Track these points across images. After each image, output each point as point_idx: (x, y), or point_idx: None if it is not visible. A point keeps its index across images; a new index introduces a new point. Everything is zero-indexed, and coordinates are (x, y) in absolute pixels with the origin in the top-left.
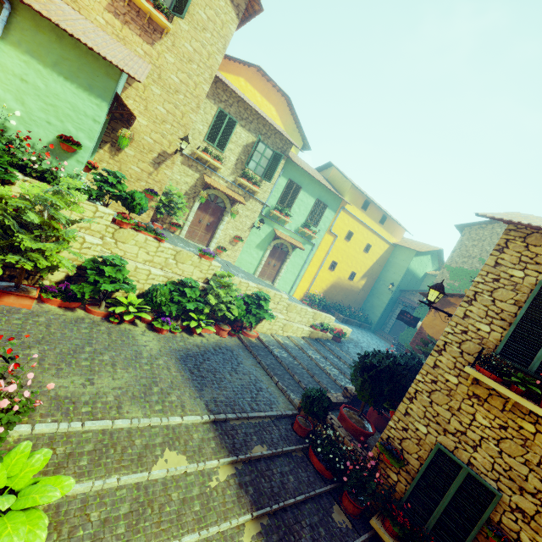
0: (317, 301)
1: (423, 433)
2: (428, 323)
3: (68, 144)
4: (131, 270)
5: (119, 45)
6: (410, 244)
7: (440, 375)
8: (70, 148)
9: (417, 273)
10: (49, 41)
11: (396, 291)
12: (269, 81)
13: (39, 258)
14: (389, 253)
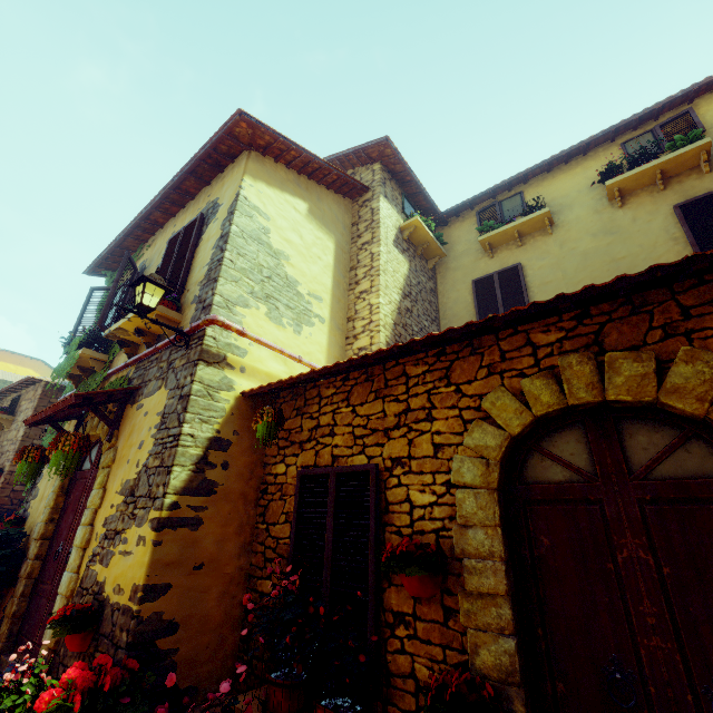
0: None
1: None
2: None
3: None
4: None
5: None
6: None
7: None
8: None
9: None
10: None
11: None
12: (21, 355)
13: None
14: None
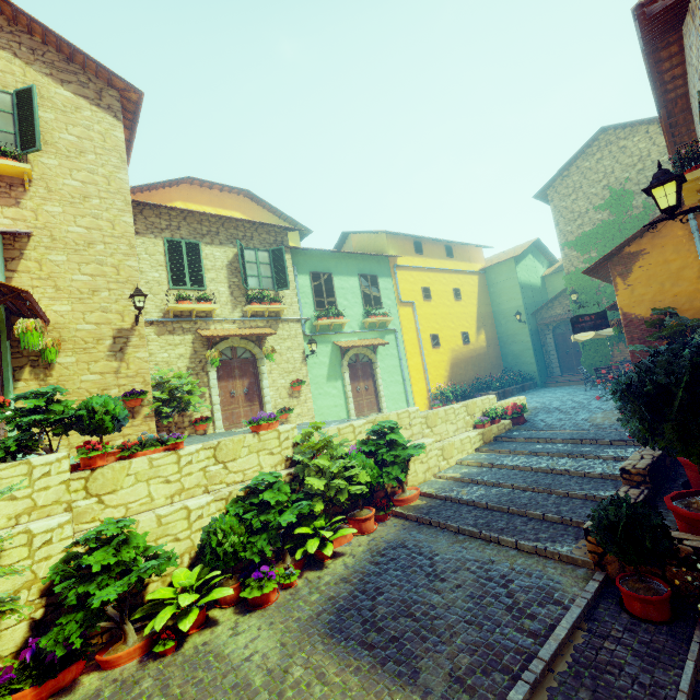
0: (449, 395)
1: None
2: (627, 301)
3: None
4: (152, 528)
5: None
6: (498, 258)
7: None
8: None
9: (534, 283)
10: None
11: (529, 319)
12: (212, 188)
13: None
14: (485, 284)
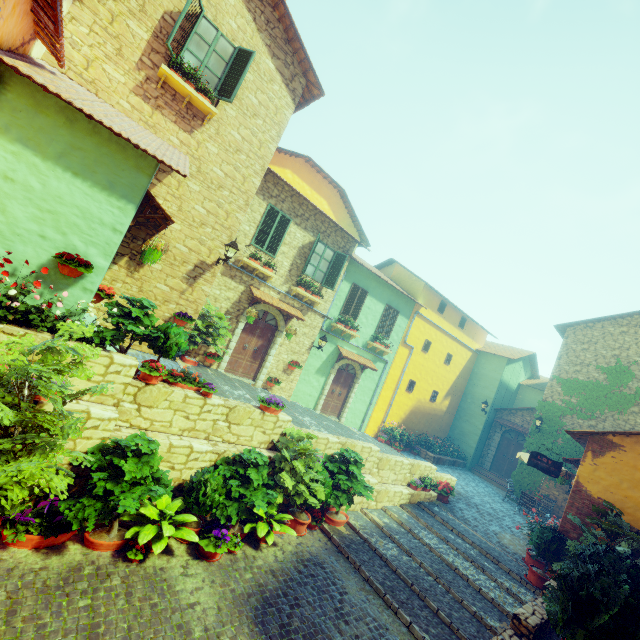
0: (397, 436)
1: None
2: (586, 475)
3: (71, 266)
4: (162, 451)
5: (149, 133)
6: (496, 349)
7: None
8: (74, 271)
9: (511, 385)
10: (54, 125)
11: (491, 411)
12: (319, 172)
13: (5, 487)
14: (473, 362)
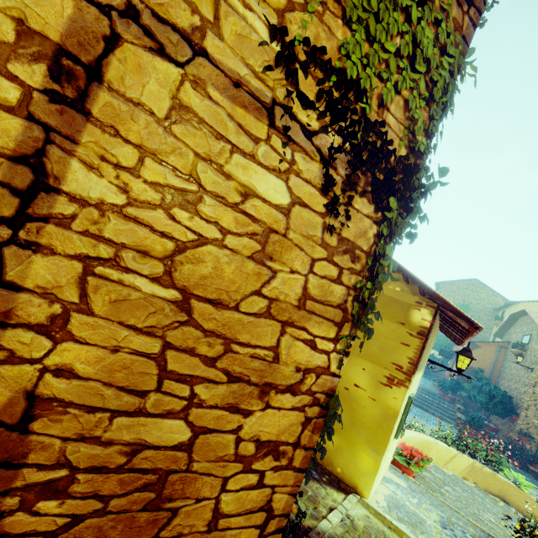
0: None
1: (537, 423)
2: None
3: None
4: None
5: None
6: None
7: (537, 396)
8: None
9: None
10: None
11: None
12: None
13: None
14: None
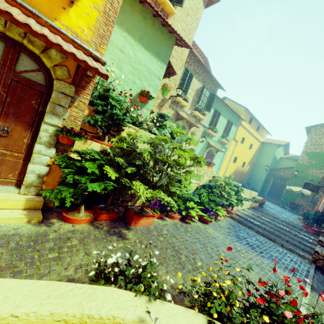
0: None
1: None
2: None
3: (147, 97)
4: None
5: None
6: (271, 141)
7: None
8: (146, 100)
9: (277, 158)
10: (138, 21)
11: (269, 170)
12: (196, 49)
13: (181, 186)
14: (260, 148)
